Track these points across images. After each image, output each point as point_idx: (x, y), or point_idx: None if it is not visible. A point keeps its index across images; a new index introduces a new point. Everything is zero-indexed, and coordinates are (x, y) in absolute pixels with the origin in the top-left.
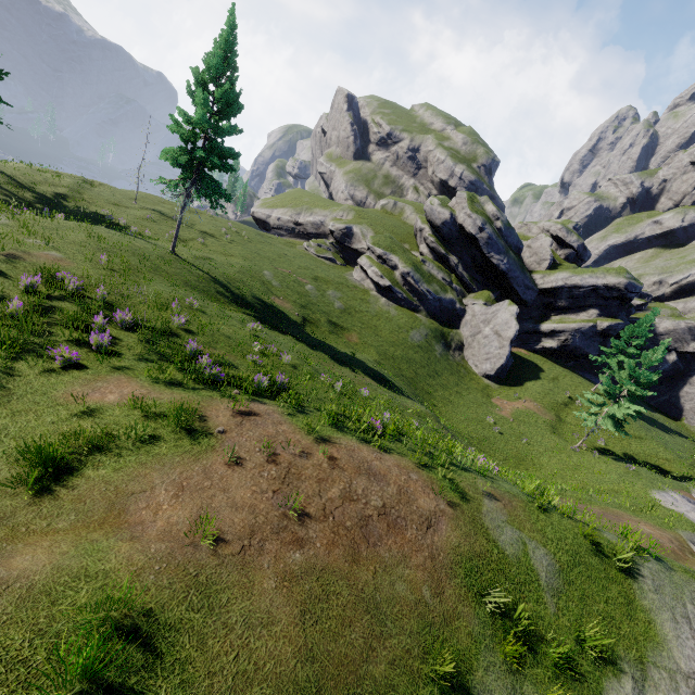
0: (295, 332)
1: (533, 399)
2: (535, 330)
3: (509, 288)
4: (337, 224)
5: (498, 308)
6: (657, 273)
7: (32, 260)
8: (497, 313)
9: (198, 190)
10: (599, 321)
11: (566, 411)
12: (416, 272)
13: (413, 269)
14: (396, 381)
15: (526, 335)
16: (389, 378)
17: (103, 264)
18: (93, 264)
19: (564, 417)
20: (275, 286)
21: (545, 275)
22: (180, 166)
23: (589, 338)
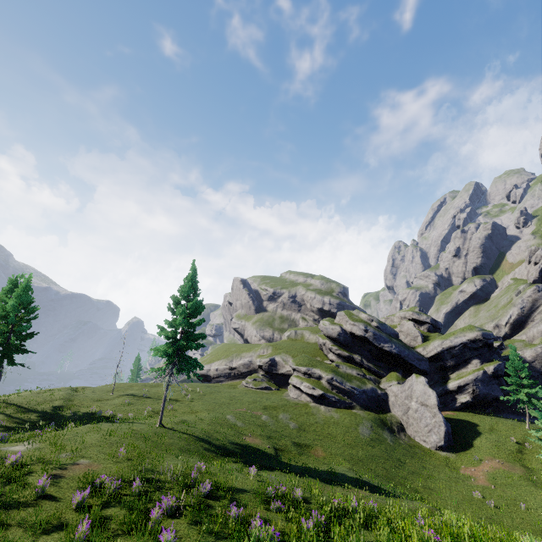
0: (278, 465)
1: (491, 456)
2: (446, 391)
3: (407, 364)
4: (262, 359)
5: (411, 383)
6: (489, 320)
7: (69, 474)
8: (412, 387)
9: (177, 368)
10: (485, 367)
11: (525, 457)
12: (337, 375)
13: (333, 374)
14: (379, 484)
15: (441, 397)
16: (372, 483)
17: (121, 456)
18: (114, 459)
19: (529, 465)
20: (240, 426)
21: (424, 346)
22: (168, 356)
23: (487, 383)
